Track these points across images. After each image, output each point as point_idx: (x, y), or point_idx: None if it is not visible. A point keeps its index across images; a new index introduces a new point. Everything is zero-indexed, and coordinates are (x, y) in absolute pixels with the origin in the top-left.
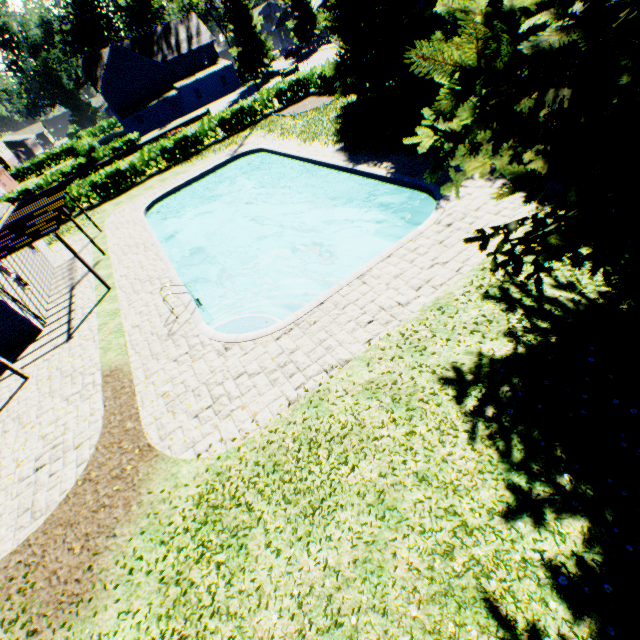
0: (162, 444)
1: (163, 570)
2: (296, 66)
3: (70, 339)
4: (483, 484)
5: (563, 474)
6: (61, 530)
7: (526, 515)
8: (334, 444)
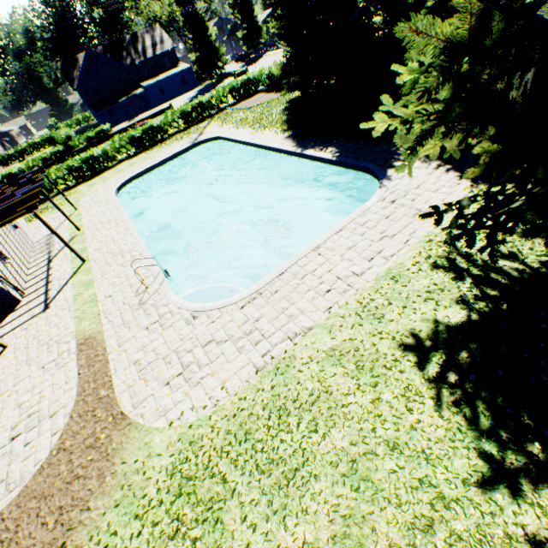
0: (135, 412)
1: (138, 547)
2: (246, 68)
3: (47, 309)
4: (454, 452)
5: (533, 442)
6: (35, 503)
7: (502, 486)
8: (303, 411)
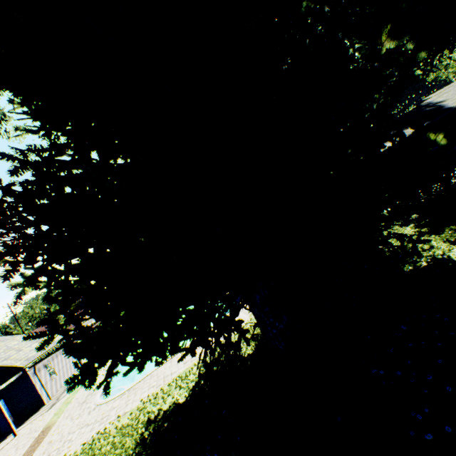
0: None
1: None
2: None
3: (50, 408)
4: None
5: None
6: None
7: None
8: None
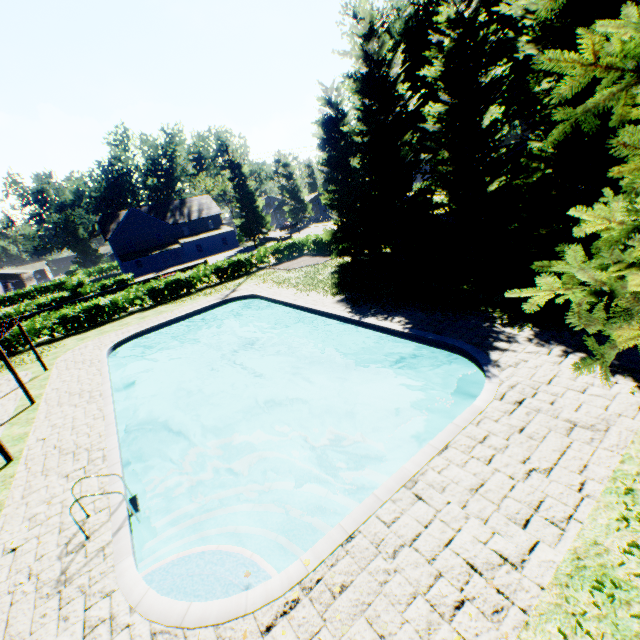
0: None
1: None
2: (290, 235)
3: None
4: None
5: None
6: None
7: None
8: None
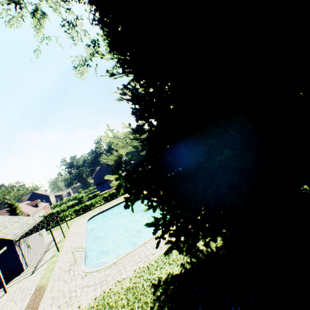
0: None
1: None
2: None
3: (32, 273)
4: None
5: None
6: None
7: None
8: None
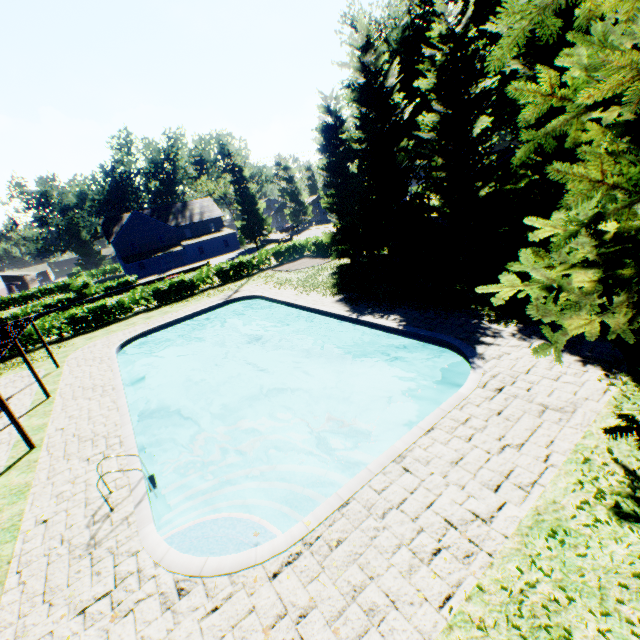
0: None
1: None
2: (291, 237)
3: None
4: None
5: None
6: None
7: None
8: None
